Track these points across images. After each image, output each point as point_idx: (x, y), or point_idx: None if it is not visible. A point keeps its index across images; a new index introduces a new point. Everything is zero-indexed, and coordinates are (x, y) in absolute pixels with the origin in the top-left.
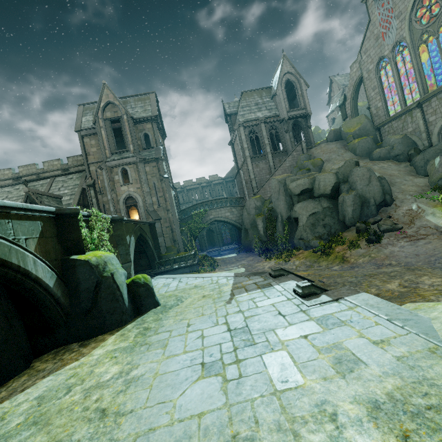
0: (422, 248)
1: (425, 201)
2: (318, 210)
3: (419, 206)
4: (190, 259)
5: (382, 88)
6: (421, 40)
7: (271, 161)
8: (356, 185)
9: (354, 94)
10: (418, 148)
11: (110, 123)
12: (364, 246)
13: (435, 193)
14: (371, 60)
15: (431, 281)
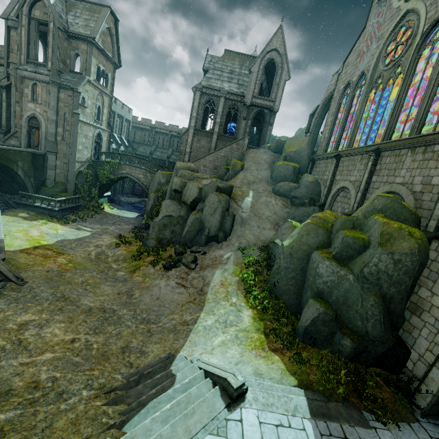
0: (171, 295)
1: (239, 255)
2: (174, 215)
3: (229, 257)
4: (67, 203)
5: (336, 118)
6: (376, 83)
7: (213, 142)
8: (204, 209)
9: (322, 110)
10: (314, 201)
11: (38, 25)
12: (159, 268)
13: (257, 252)
14: (345, 79)
15: (52, 330)
